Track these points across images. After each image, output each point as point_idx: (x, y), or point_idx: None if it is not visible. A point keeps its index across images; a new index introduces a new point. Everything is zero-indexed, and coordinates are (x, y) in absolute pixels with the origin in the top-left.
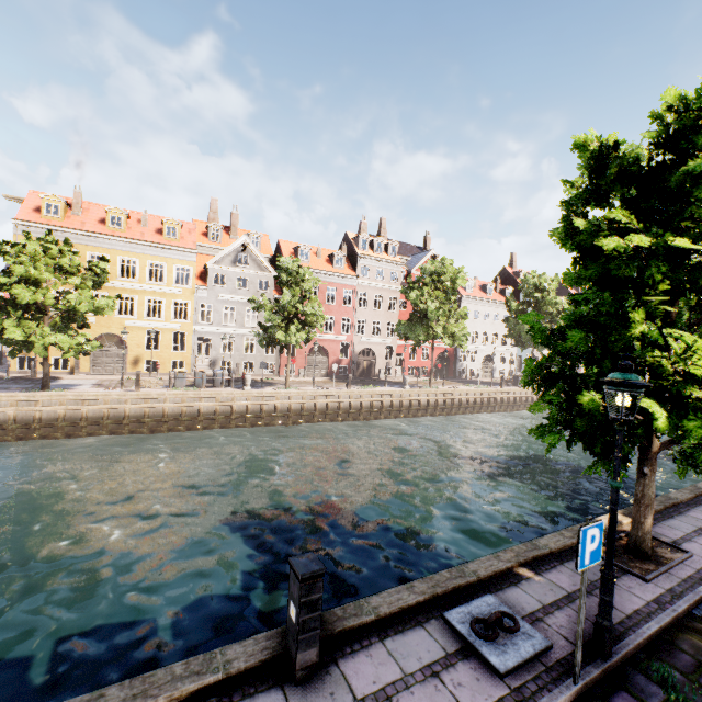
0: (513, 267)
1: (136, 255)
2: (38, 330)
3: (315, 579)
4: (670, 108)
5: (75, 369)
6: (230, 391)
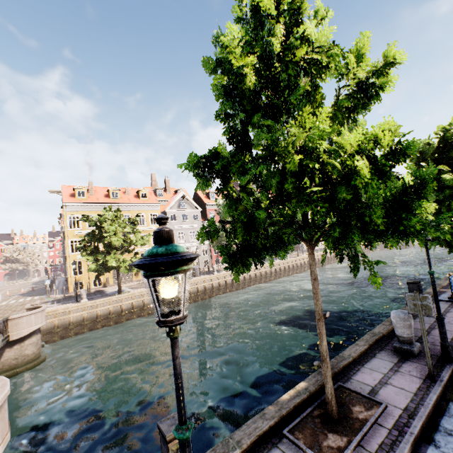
0: None
1: (129, 211)
2: (121, 259)
3: (419, 283)
4: (441, 130)
5: (107, 283)
6: (209, 275)
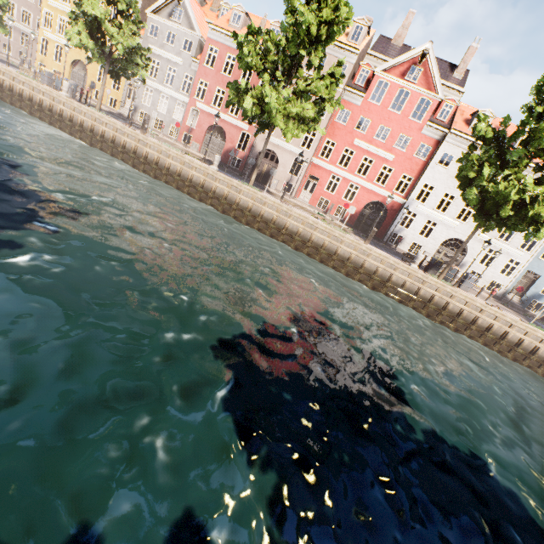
0: None
1: None
2: None
3: None
4: None
5: None
6: (41, 85)
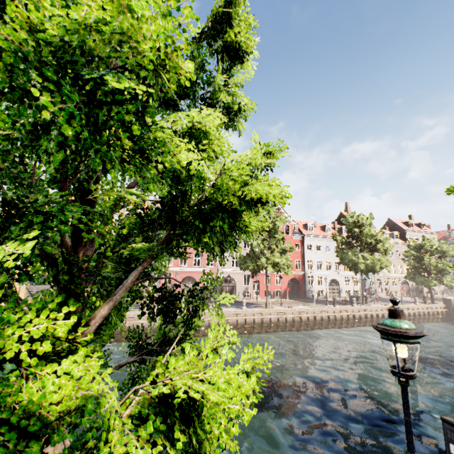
0: (348, 211)
1: None
2: None
3: None
4: None
5: None
6: None
